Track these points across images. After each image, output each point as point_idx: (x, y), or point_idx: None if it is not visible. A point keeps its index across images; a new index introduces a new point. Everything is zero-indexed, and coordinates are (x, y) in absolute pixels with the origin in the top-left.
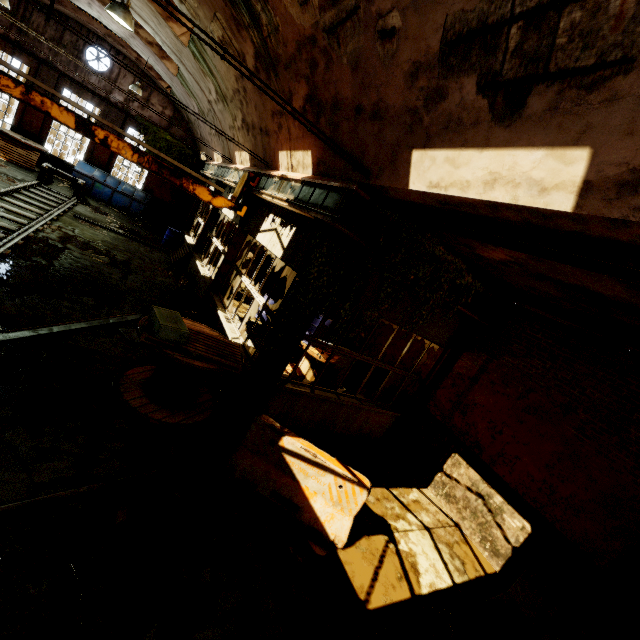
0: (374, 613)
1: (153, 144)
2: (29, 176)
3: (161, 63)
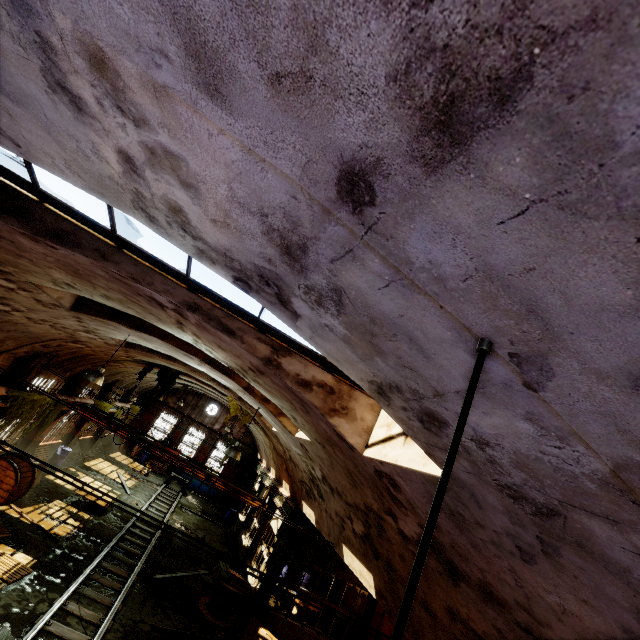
0: None
1: None
2: (161, 480)
3: None
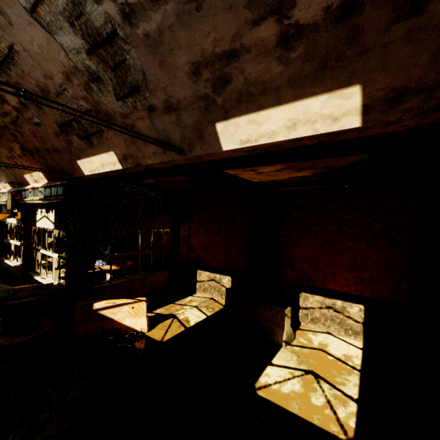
0: (166, 341)
1: None
2: None
3: None
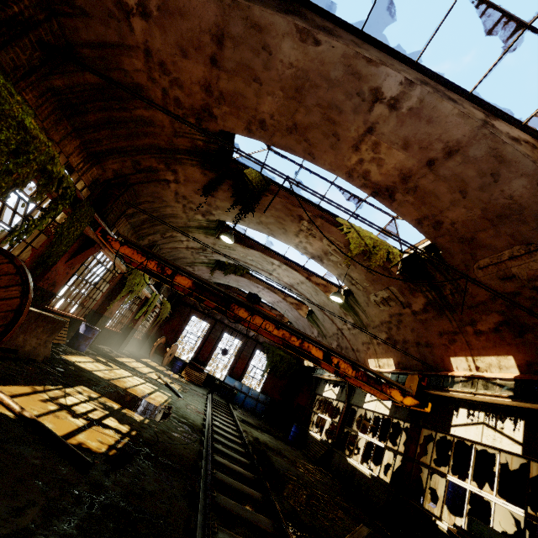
0: None
1: (271, 358)
2: (202, 390)
3: (295, 312)
